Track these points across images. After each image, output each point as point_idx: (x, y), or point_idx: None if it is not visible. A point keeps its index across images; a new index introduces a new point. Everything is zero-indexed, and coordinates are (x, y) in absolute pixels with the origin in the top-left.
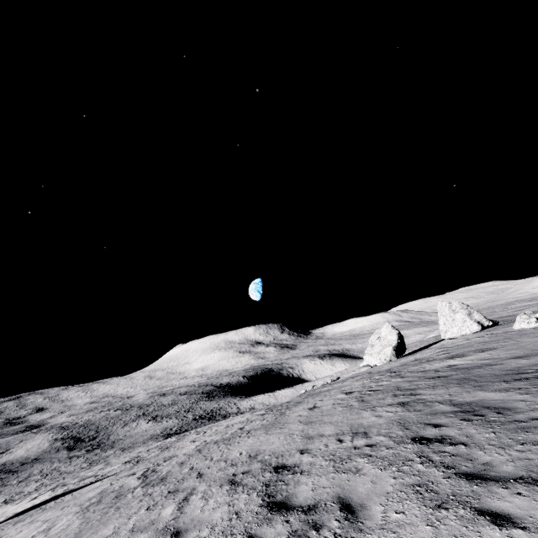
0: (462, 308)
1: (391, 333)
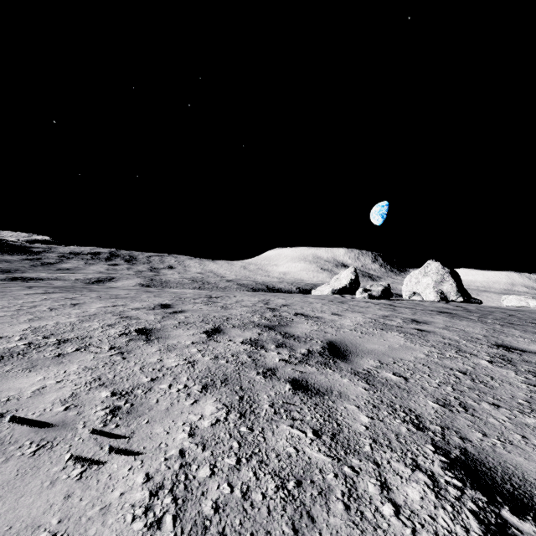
0: (437, 272)
1: (347, 277)
